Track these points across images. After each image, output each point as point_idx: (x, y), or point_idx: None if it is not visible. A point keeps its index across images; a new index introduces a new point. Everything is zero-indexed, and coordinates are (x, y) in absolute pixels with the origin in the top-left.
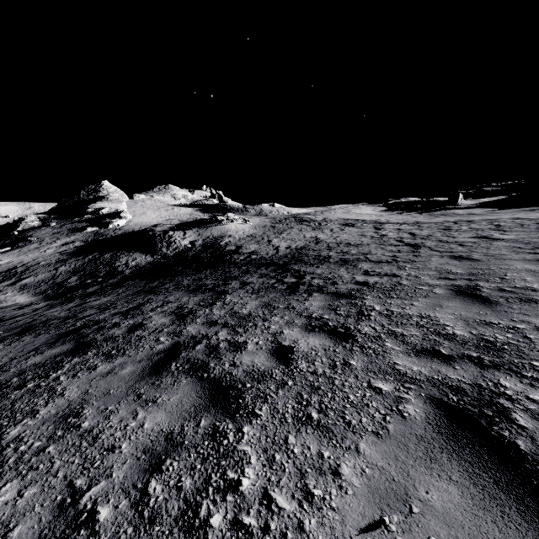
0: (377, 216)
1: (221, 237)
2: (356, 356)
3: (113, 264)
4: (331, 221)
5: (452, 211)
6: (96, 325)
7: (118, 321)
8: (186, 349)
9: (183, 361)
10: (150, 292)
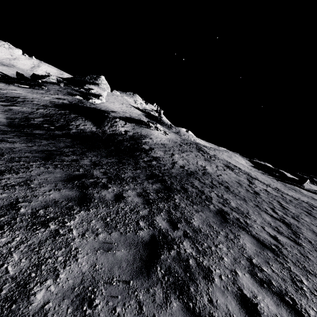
0: (249, 169)
1: (145, 136)
2: None
3: (70, 122)
4: (218, 159)
5: (299, 189)
6: None
7: None
8: None
9: None
10: (47, 158)
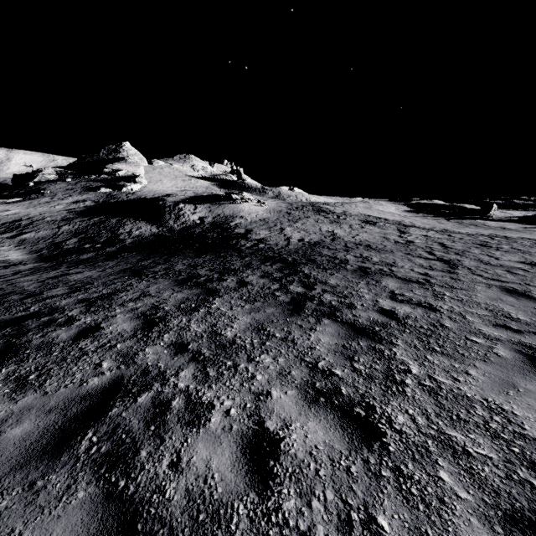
0: (401, 217)
1: (232, 217)
2: (389, 501)
3: (116, 231)
4: (351, 216)
5: (483, 222)
6: (48, 316)
7: (75, 314)
8: (123, 400)
9: (105, 431)
10: (136, 274)
